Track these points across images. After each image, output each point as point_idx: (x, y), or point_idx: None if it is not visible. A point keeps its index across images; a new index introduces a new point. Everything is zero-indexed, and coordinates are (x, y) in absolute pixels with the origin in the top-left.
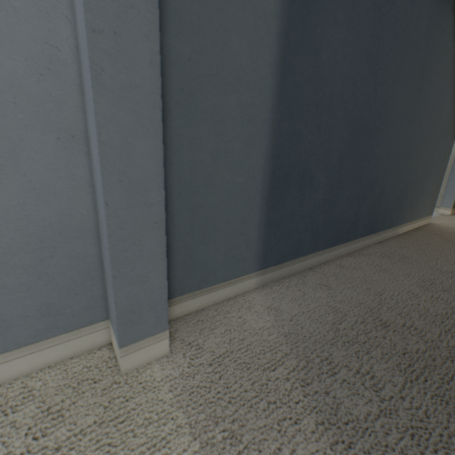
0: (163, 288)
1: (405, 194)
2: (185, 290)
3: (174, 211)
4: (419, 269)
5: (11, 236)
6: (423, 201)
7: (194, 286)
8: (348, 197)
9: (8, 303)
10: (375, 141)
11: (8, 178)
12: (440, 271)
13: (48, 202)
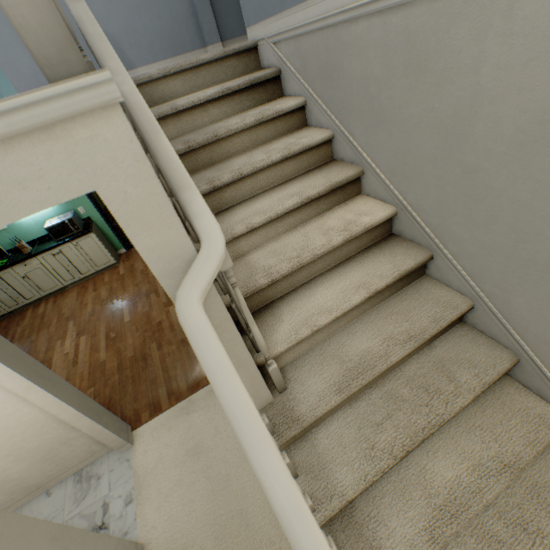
0: (216, 27)
1: None
2: (226, 40)
3: (213, 5)
4: None
5: (180, 17)
6: None
7: (229, 39)
8: None
9: (184, 38)
10: None
11: (176, 0)
12: None
13: (184, 6)
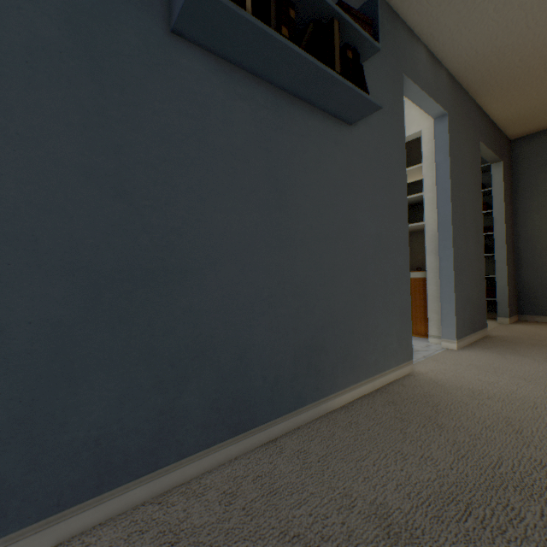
0: None
1: (320, 346)
2: None
3: None
4: (255, 541)
5: None
6: (377, 346)
7: None
8: (121, 391)
9: None
10: (177, 286)
11: None
12: (294, 544)
13: None
